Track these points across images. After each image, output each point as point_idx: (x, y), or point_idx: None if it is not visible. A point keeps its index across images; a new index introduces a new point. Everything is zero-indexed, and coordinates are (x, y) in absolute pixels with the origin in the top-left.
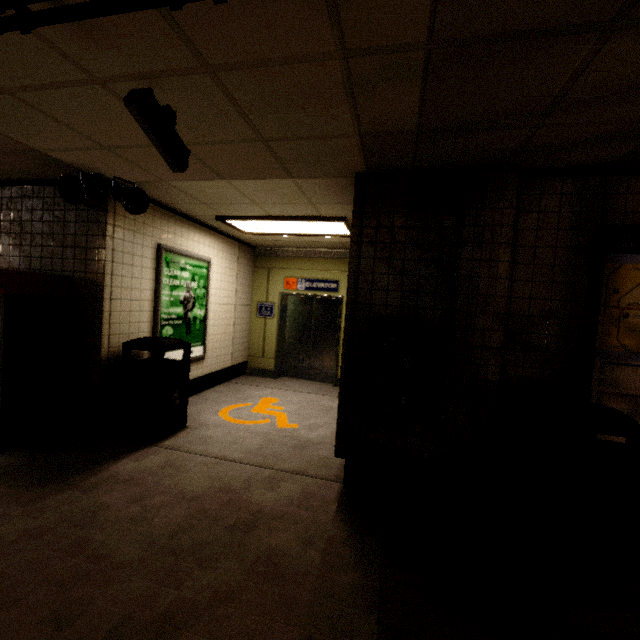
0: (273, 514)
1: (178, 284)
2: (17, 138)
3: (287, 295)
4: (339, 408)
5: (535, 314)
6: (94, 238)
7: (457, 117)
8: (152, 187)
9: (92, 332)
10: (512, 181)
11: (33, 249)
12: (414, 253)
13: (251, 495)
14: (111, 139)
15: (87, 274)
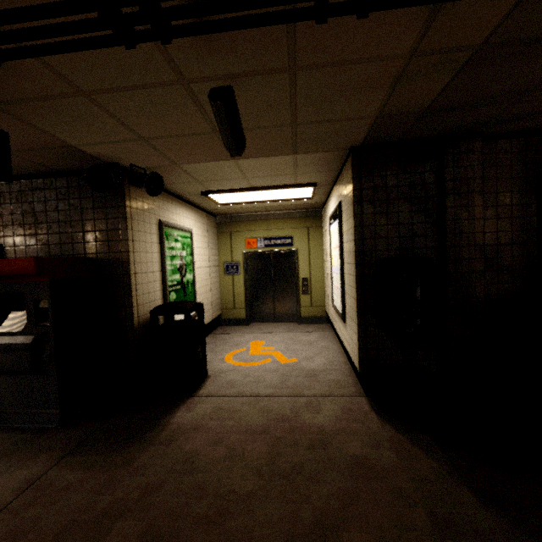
0: (333, 430)
1: (174, 254)
2: (59, 135)
3: (247, 253)
4: (359, 337)
5: (502, 243)
6: (114, 221)
7: (462, 99)
8: (160, 171)
9: (123, 305)
10: (477, 144)
11: (50, 237)
12: (406, 206)
13: (305, 419)
14: (154, 131)
15: (111, 254)
